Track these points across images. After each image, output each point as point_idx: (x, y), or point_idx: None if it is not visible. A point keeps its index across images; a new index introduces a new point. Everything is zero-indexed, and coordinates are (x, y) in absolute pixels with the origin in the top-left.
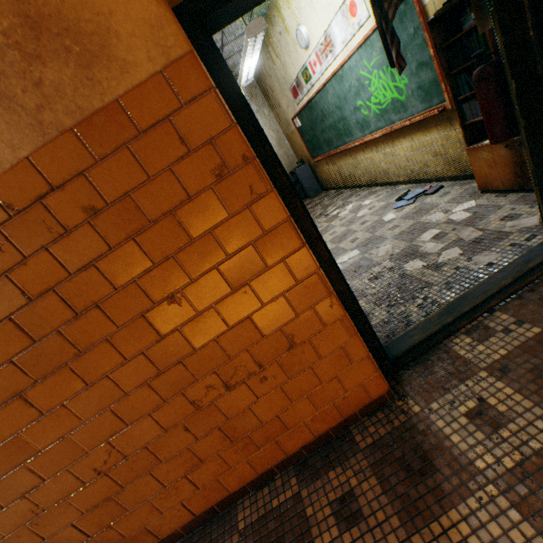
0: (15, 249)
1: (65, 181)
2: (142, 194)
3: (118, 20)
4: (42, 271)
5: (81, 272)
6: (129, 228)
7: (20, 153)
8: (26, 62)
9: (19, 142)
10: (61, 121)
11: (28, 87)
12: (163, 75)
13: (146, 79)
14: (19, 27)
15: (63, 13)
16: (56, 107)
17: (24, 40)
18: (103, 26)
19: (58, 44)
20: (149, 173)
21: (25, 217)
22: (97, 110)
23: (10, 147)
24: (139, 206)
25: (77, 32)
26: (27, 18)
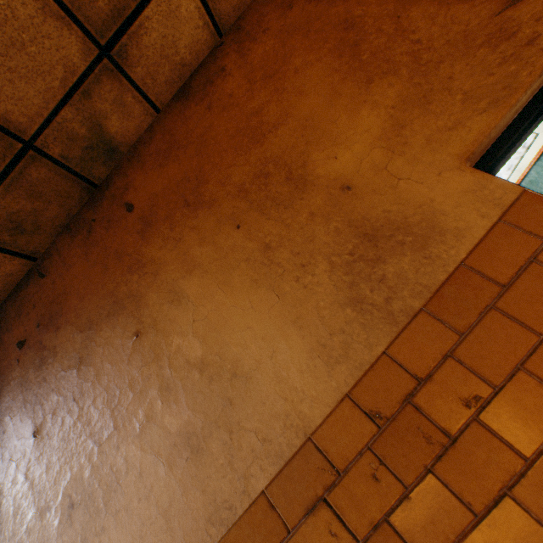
0: (390, 475)
1: (429, 368)
2: (537, 363)
3: (438, 202)
4: (431, 511)
5: (489, 510)
6: (539, 420)
7: (377, 350)
8: (369, 266)
9: (374, 339)
10: (409, 305)
11: (374, 286)
12: (502, 222)
13: (485, 234)
14: (360, 244)
15: (391, 219)
16: (401, 293)
17: (364, 251)
18: (426, 212)
19: (392, 242)
20: (535, 331)
21: (394, 425)
22: (442, 282)
23: (367, 346)
24: (541, 381)
25: (406, 227)
26: (364, 235)
